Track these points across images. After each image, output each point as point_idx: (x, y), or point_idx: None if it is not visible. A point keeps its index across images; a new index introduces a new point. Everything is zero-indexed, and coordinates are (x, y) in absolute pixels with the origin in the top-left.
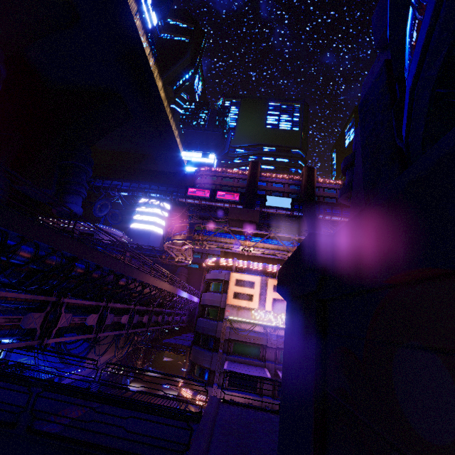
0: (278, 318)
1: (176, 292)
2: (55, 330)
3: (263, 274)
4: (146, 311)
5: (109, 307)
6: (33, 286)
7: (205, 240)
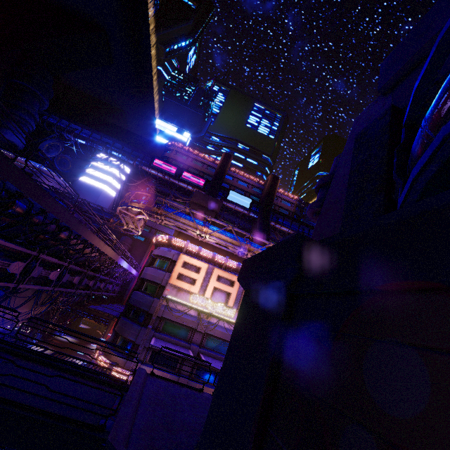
0: (214, 306)
1: (117, 260)
2: None
3: (211, 262)
4: (79, 272)
5: (40, 258)
6: None
7: (164, 215)
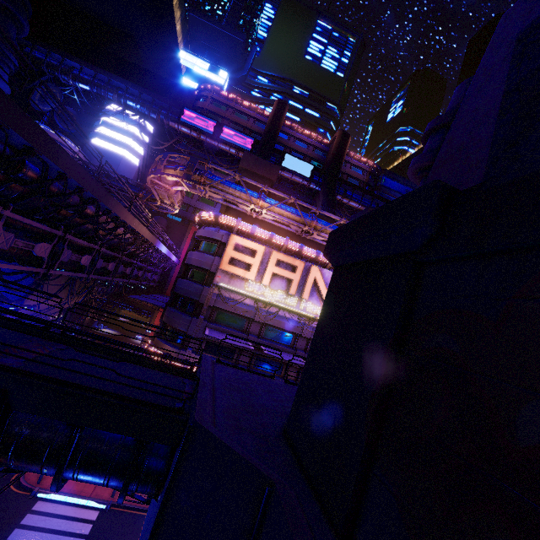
0: (273, 294)
1: (155, 243)
2: None
3: (267, 244)
4: (113, 258)
5: (66, 239)
6: None
7: (208, 185)
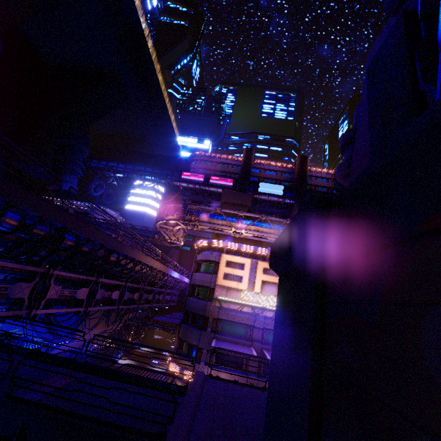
0: (266, 299)
1: (167, 271)
2: (43, 301)
3: (253, 256)
4: (137, 289)
5: (99, 282)
6: (22, 256)
7: (197, 221)
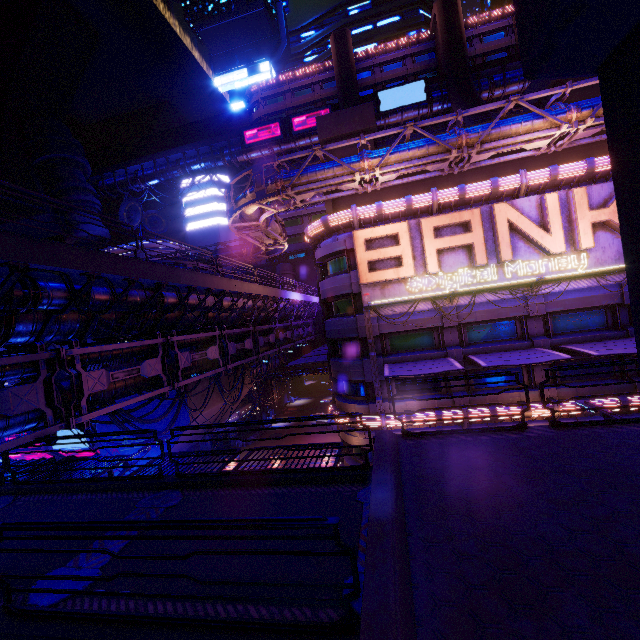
0: (452, 279)
1: (279, 295)
2: (83, 401)
3: (409, 217)
4: (246, 334)
5: (173, 343)
6: None
7: (288, 188)
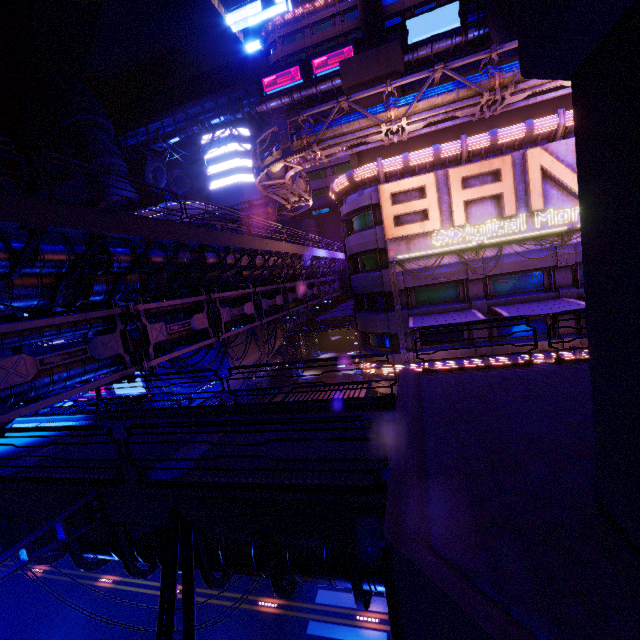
0: (479, 231)
1: (306, 252)
2: (150, 348)
3: (436, 167)
4: (277, 291)
5: (215, 300)
6: (76, 303)
7: (314, 143)
